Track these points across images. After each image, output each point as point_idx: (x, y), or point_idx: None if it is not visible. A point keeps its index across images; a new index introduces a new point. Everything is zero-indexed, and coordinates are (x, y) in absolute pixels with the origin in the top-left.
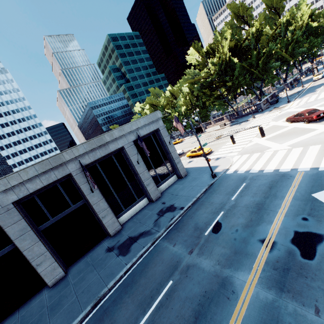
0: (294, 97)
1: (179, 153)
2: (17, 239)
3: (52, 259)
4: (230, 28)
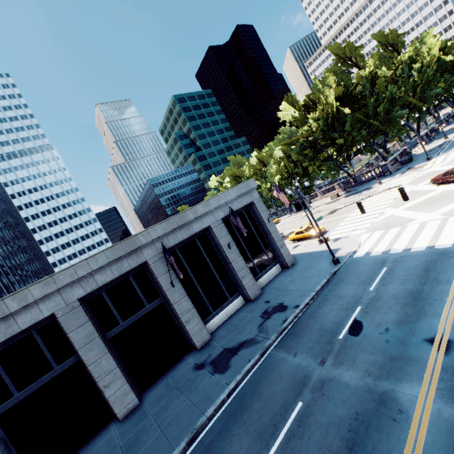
0: (436, 152)
1: None
2: (82, 348)
3: (123, 379)
4: (334, 73)
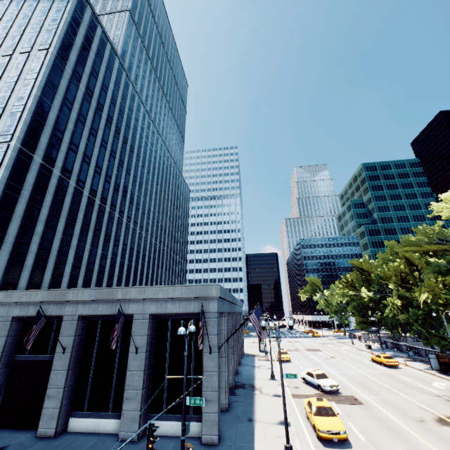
0: None
1: (322, 386)
2: None
3: None
4: None
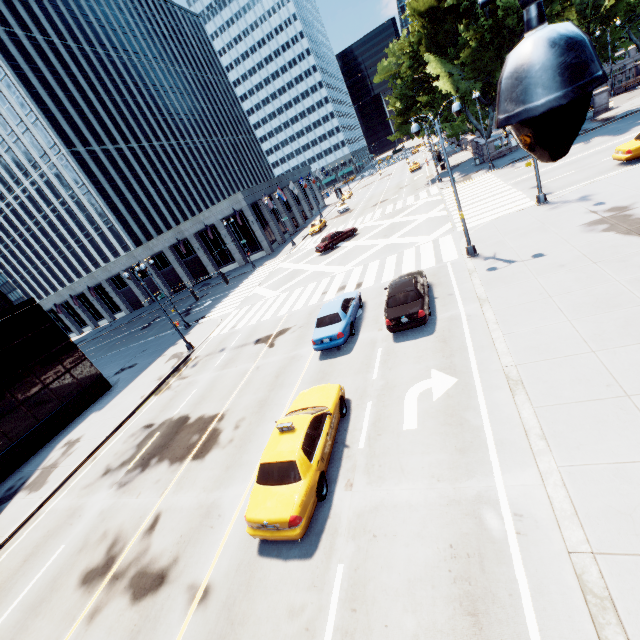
0: None
1: (339, 211)
2: (173, 263)
3: (187, 277)
4: None
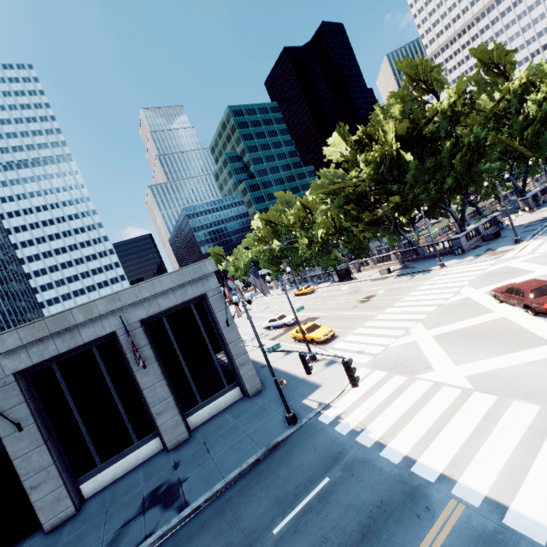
0: (533, 231)
1: (287, 323)
2: None
3: None
4: (400, 101)
